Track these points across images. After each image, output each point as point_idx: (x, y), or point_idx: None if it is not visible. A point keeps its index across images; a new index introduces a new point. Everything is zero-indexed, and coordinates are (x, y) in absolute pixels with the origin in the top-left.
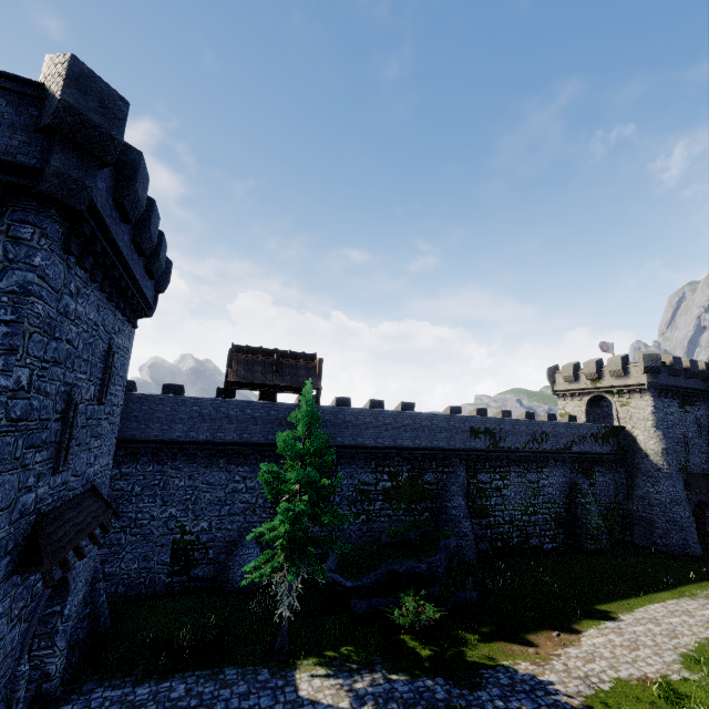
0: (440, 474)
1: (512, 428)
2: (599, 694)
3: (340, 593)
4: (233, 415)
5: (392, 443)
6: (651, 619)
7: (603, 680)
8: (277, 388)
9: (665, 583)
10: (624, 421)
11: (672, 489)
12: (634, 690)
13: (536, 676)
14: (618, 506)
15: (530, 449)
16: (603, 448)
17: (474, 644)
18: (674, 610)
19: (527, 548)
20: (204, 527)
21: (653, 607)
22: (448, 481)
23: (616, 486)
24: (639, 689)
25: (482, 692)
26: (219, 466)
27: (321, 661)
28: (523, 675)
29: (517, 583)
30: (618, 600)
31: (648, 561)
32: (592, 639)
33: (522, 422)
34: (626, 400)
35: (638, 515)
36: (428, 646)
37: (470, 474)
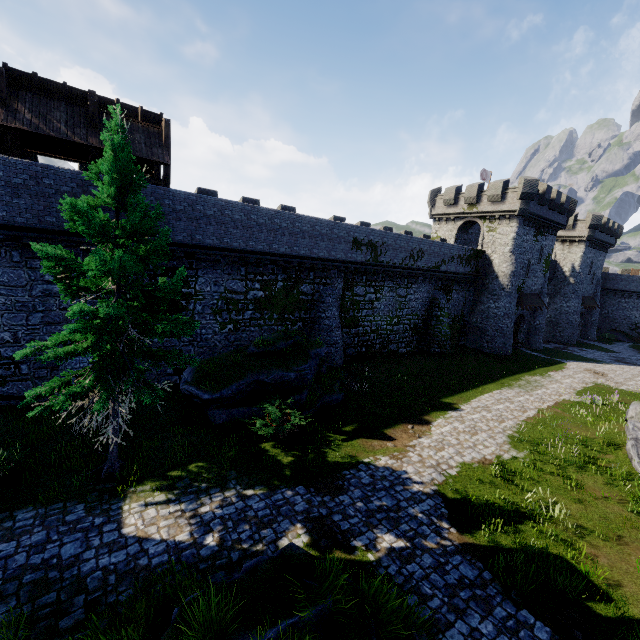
0: (317, 286)
1: (394, 243)
2: (449, 479)
3: (199, 403)
4: (19, 185)
5: (267, 248)
6: (484, 407)
7: (451, 466)
8: (98, 154)
9: (491, 377)
10: (487, 246)
11: (508, 305)
12: (476, 472)
13: (395, 471)
14: (462, 319)
15: (406, 265)
16: (465, 269)
17: (338, 444)
18: (499, 399)
19: (386, 353)
20: (5, 339)
21: (484, 397)
22: (324, 292)
23: (465, 303)
24: (480, 471)
25: (344, 497)
26: (13, 261)
27: (162, 485)
28: (383, 471)
29: (378, 382)
30: (458, 393)
31: (477, 360)
32: (440, 429)
33: (404, 238)
34: (494, 226)
35: (475, 326)
36: (290, 452)
37: (347, 287)
